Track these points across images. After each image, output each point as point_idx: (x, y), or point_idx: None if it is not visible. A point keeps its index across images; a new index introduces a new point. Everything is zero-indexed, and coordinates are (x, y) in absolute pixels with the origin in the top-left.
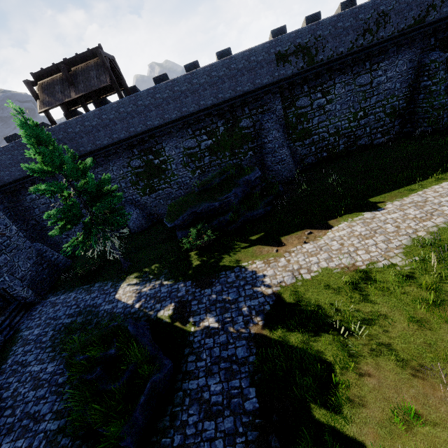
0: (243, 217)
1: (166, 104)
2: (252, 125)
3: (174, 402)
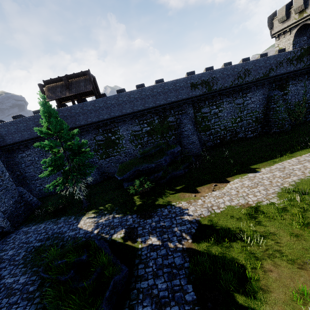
0: (170, 174)
1: (124, 104)
2: (175, 120)
3: (131, 298)
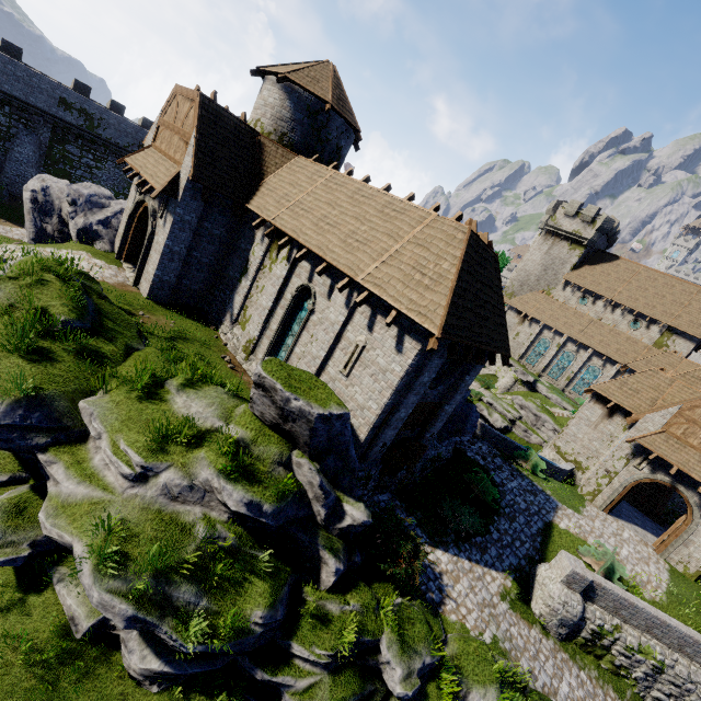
0: None
1: None
2: (7, 126)
3: None
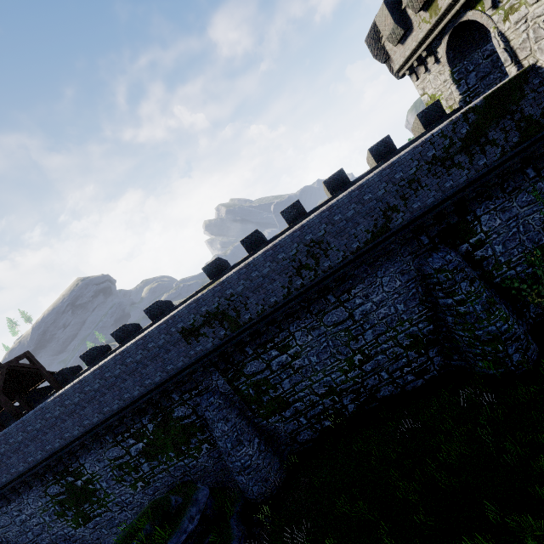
0: None
1: (61, 422)
2: (192, 412)
3: None
